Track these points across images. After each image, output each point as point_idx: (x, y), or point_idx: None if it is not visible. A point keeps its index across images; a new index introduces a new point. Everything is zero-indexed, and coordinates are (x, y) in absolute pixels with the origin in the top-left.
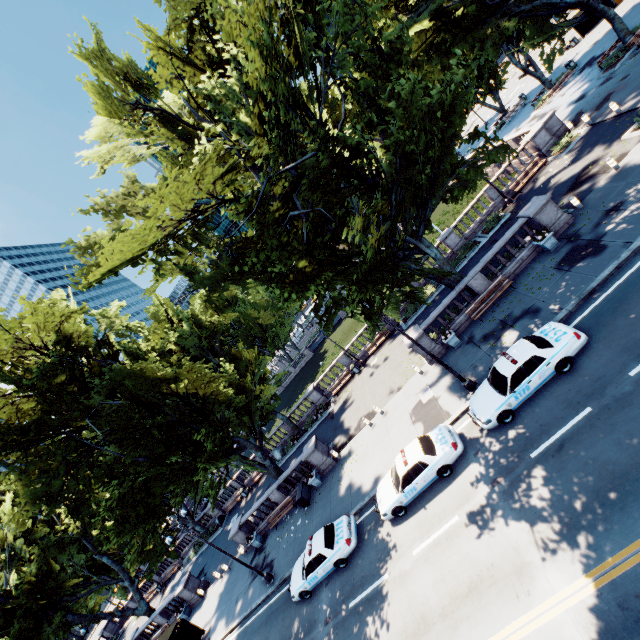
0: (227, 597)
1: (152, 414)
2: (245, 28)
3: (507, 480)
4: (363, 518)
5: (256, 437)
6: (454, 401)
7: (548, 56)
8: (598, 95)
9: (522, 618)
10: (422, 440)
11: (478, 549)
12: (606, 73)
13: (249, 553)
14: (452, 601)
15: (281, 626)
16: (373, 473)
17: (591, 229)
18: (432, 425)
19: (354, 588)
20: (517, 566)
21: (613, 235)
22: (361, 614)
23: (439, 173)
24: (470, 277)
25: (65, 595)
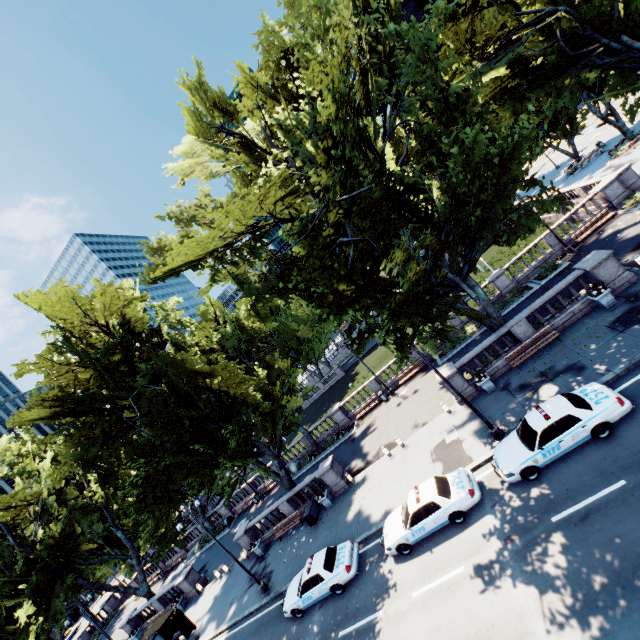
0: (222, 598)
1: (186, 404)
2: (324, 75)
3: (522, 540)
4: (367, 548)
5: (275, 445)
6: (479, 447)
7: (631, 108)
8: None
9: None
10: (438, 480)
11: (480, 606)
12: None
13: (250, 559)
14: None
15: (269, 639)
16: (384, 505)
17: None
18: (452, 467)
19: (346, 617)
20: (518, 633)
21: None
22: None
23: (490, 218)
24: (514, 322)
25: (80, 558)
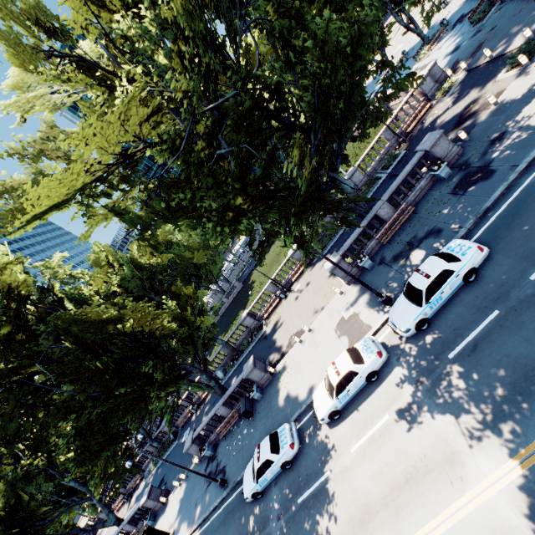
0: (187, 502)
1: (100, 353)
2: None
3: (429, 380)
4: (302, 423)
5: (200, 362)
6: (373, 315)
7: (427, 13)
8: (471, 45)
9: (458, 502)
10: (350, 352)
11: (410, 443)
12: (476, 26)
13: (203, 462)
14: (391, 491)
15: (238, 524)
16: (307, 383)
17: (479, 157)
18: (356, 337)
19: (301, 486)
20: (448, 455)
21: (500, 161)
22: (309, 508)
23: (353, 108)
24: (378, 207)
25: (37, 521)
